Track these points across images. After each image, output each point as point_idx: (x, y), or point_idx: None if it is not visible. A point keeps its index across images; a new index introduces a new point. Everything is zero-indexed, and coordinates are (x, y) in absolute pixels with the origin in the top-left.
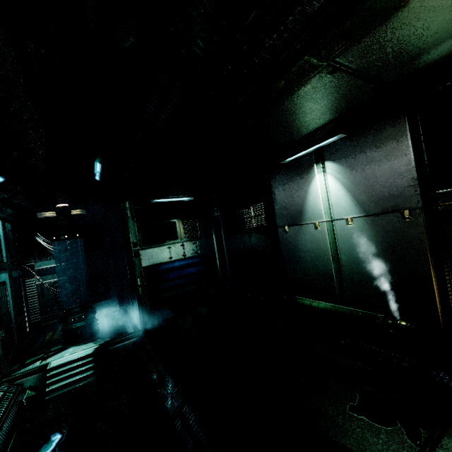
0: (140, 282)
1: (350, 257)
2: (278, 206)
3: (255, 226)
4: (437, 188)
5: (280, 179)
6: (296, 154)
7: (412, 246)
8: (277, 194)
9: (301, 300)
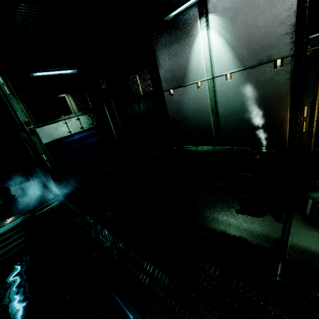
0: (46, 158)
1: (226, 108)
2: (163, 71)
3: (142, 93)
4: (309, 34)
5: (163, 40)
6: (182, 4)
7: (278, 92)
8: (161, 58)
9: (189, 148)
